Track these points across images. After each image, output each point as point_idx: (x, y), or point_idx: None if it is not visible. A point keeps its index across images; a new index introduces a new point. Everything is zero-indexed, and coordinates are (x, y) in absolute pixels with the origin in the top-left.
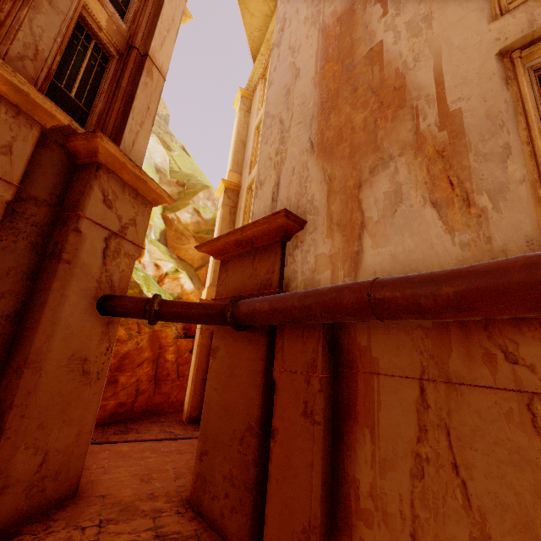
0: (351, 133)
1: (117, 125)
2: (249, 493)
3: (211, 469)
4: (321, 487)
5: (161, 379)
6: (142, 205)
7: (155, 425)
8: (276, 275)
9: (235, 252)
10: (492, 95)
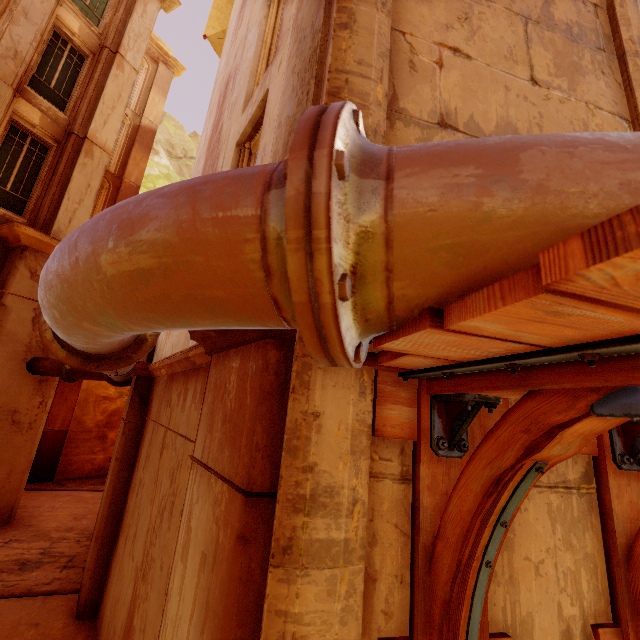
0: None
1: (54, 207)
2: None
3: None
4: (109, 508)
5: None
6: None
7: None
8: None
9: None
10: None
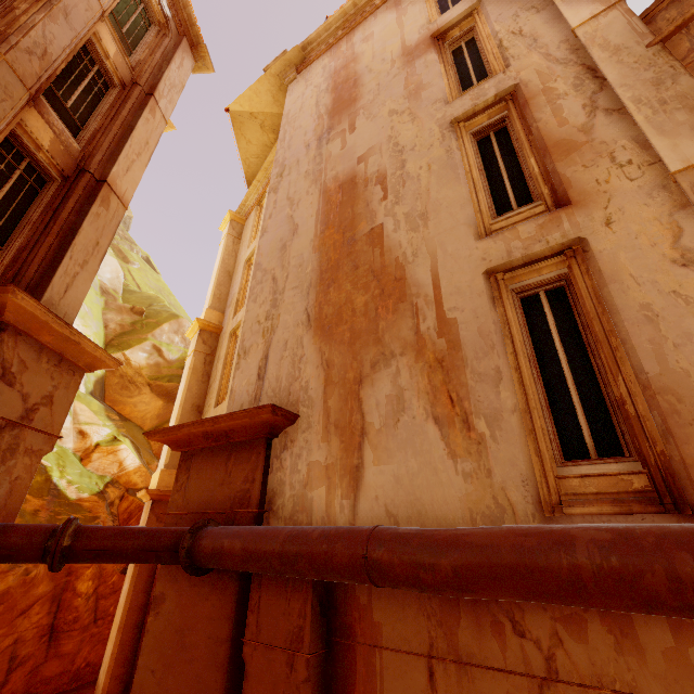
0: (351, 315)
1: (45, 265)
2: None
3: None
4: None
5: (62, 629)
6: (67, 374)
7: None
8: (257, 486)
9: (203, 445)
10: (482, 312)
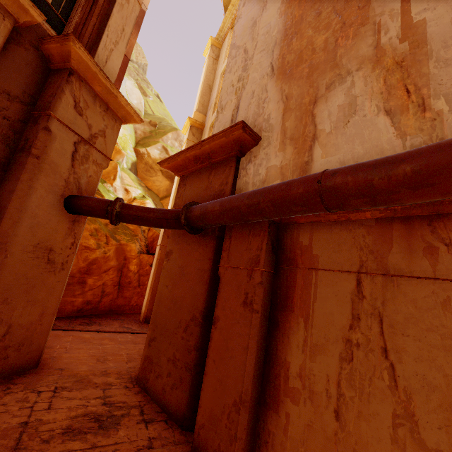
0: (311, 54)
1: (92, 40)
2: (189, 372)
3: (158, 353)
4: (254, 367)
5: (124, 285)
6: (112, 120)
7: (116, 321)
8: (229, 186)
9: (193, 167)
10: None
